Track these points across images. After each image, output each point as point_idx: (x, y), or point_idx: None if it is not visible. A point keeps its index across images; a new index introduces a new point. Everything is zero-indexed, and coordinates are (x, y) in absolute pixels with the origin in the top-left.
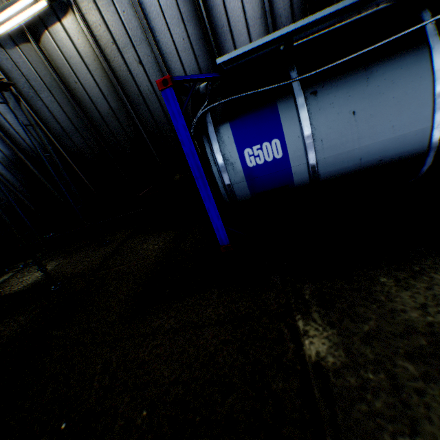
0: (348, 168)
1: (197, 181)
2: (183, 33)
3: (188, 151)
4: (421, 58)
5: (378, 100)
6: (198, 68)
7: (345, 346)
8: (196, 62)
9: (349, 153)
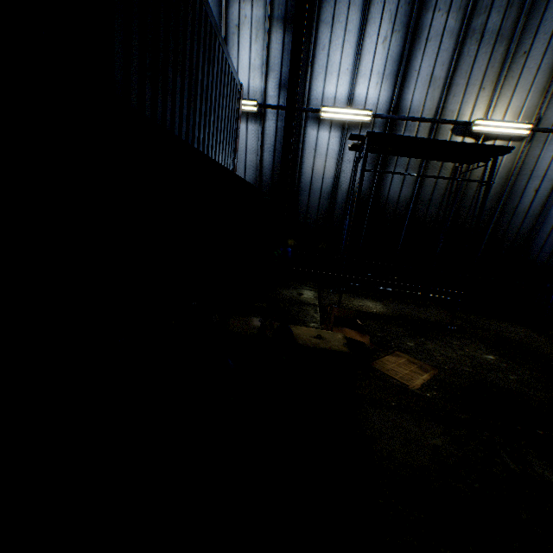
0: None
1: None
2: None
3: None
4: None
5: None
6: None
7: None
8: None
9: None
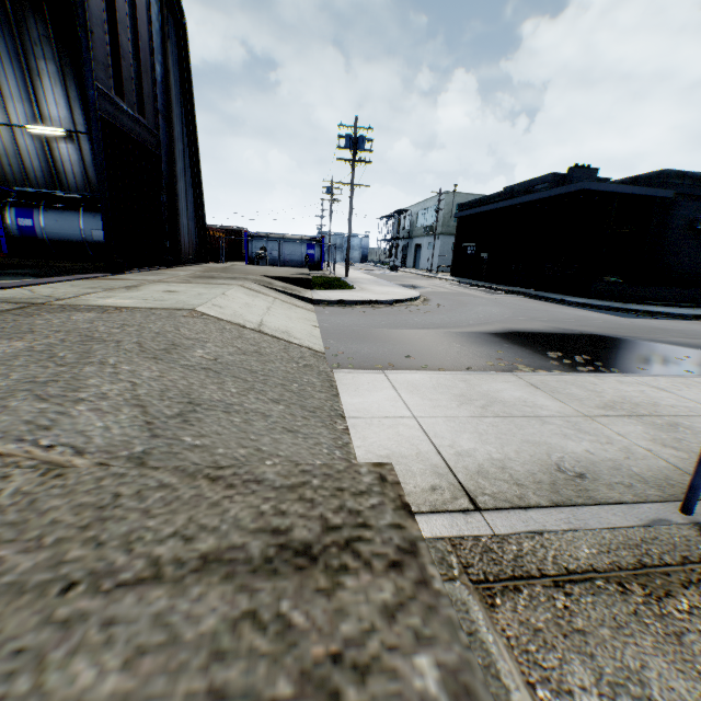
0: (60, 239)
1: None
2: (41, 165)
3: None
4: (78, 214)
5: (66, 220)
6: (47, 182)
7: None
8: (46, 179)
9: (58, 233)
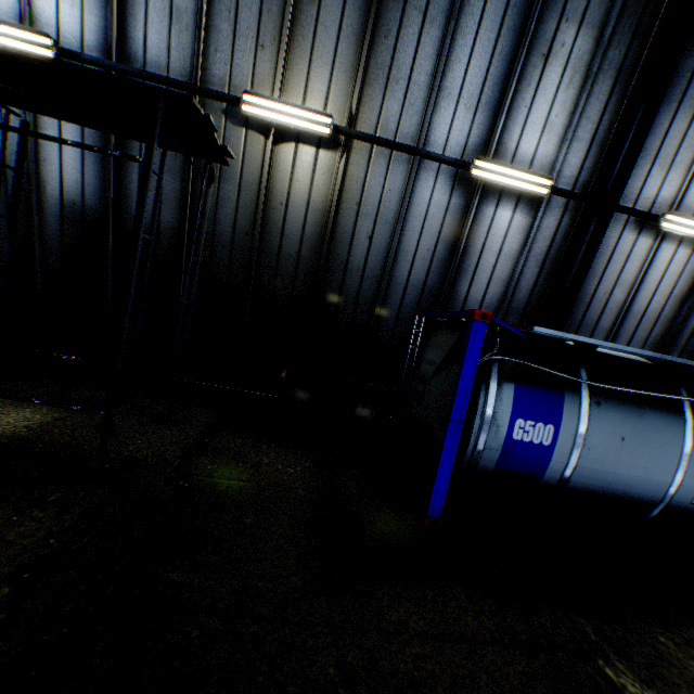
0: (595, 487)
1: (451, 424)
2: (432, 245)
3: (463, 389)
4: (677, 423)
5: (643, 438)
6: (424, 281)
7: None
8: (427, 275)
9: (604, 473)
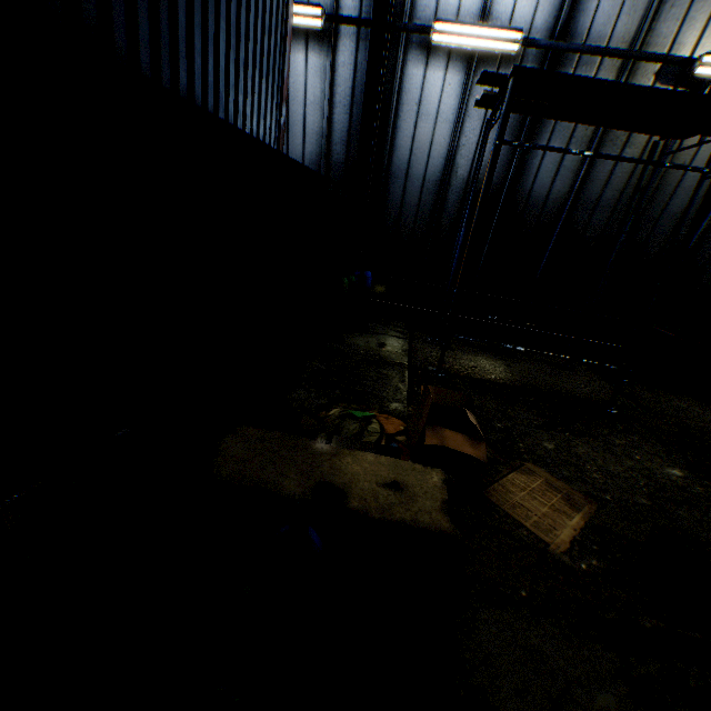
0: None
1: None
2: None
3: None
4: None
5: None
6: None
7: None
8: None
9: None
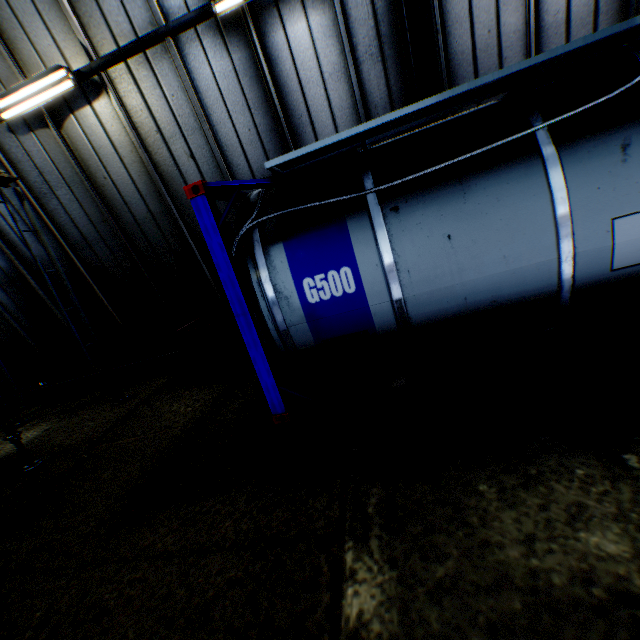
0: (451, 311)
1: (239, 319)
2: (250, 122)
3: (226, 278)
4: (532, 170)
5: (481, 221)
6: None
7: (403, 603)
8: (266, 157)
9: (449, 290)
